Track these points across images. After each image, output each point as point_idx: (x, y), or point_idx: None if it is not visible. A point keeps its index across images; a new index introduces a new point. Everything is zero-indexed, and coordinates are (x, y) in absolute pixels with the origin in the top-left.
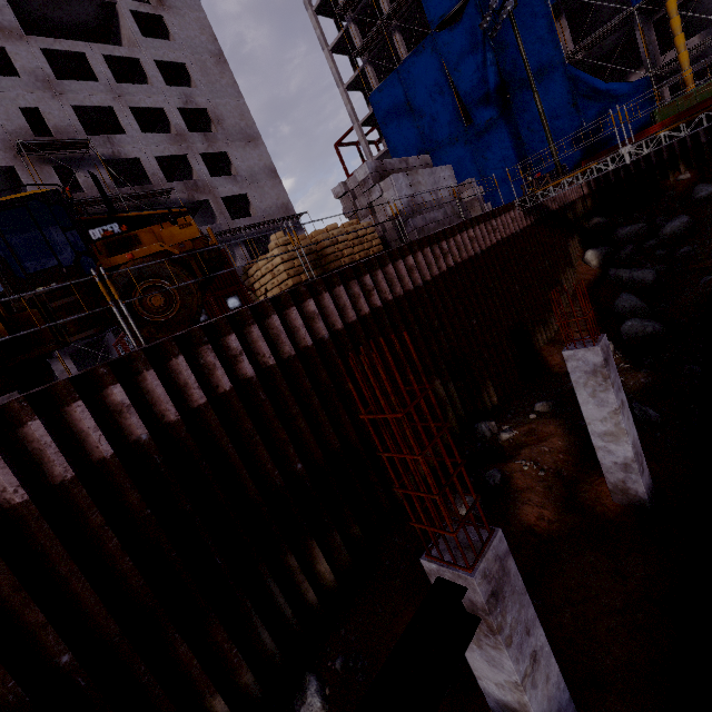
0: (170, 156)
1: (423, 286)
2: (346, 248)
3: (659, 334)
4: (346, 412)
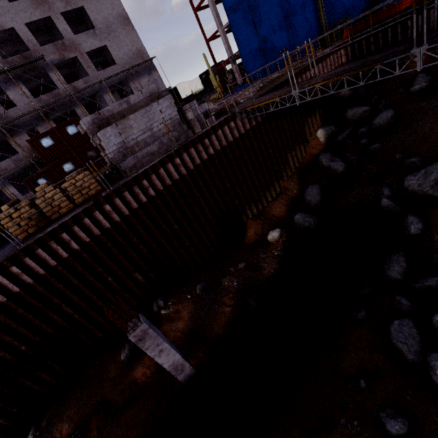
0: (37, 20)
1: (121, 221)
2: (63, 202)
3: (311, 228)
4: (57, 313)
